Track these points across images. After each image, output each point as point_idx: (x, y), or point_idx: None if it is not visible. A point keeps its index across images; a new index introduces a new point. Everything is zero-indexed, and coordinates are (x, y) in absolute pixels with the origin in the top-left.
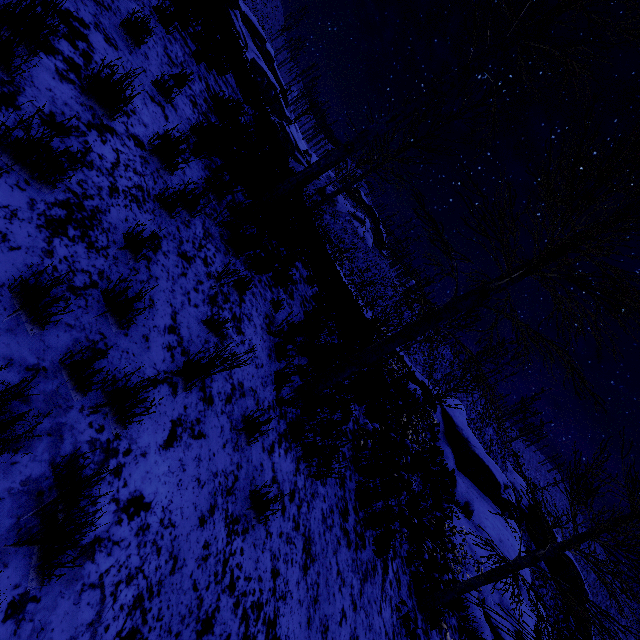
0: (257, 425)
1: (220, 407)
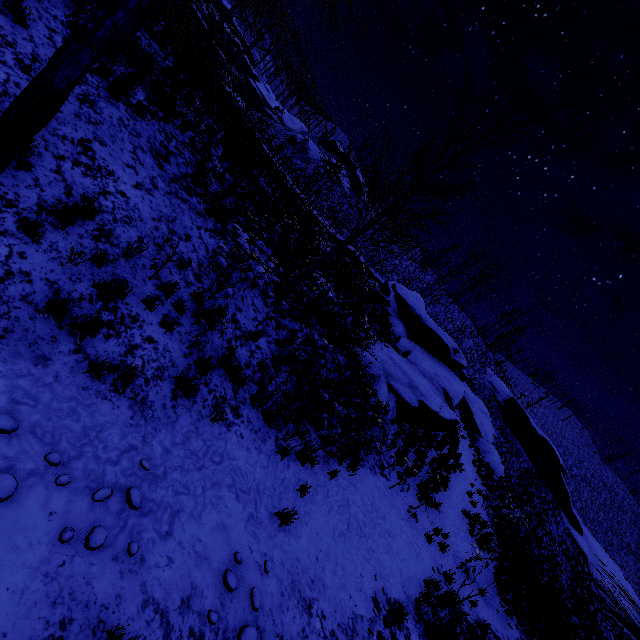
0: None
1: None
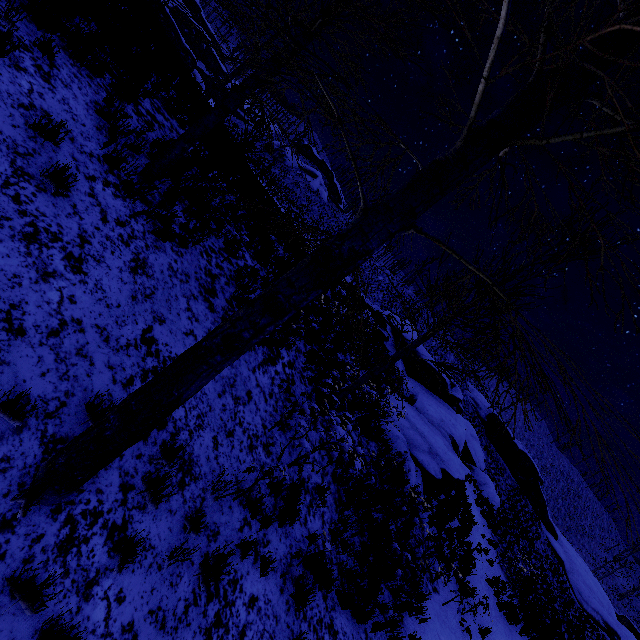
0: (54, 128)
1: (10, 103)
